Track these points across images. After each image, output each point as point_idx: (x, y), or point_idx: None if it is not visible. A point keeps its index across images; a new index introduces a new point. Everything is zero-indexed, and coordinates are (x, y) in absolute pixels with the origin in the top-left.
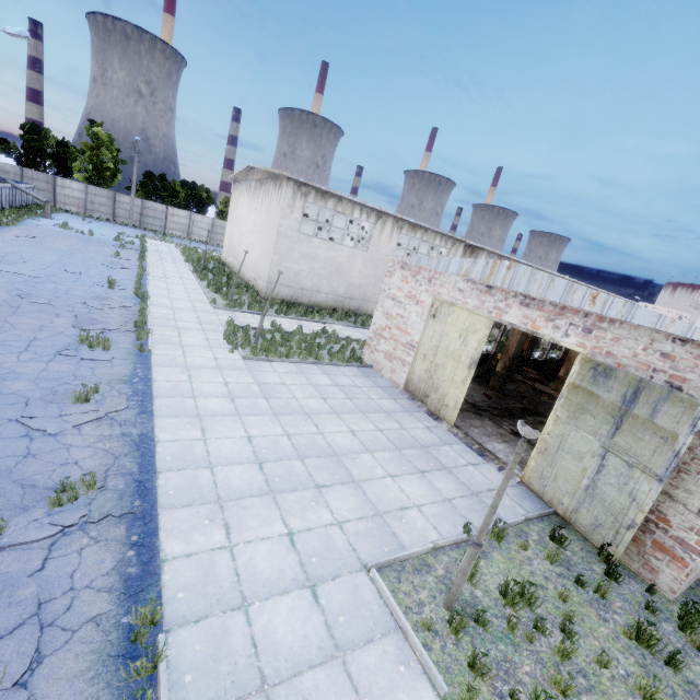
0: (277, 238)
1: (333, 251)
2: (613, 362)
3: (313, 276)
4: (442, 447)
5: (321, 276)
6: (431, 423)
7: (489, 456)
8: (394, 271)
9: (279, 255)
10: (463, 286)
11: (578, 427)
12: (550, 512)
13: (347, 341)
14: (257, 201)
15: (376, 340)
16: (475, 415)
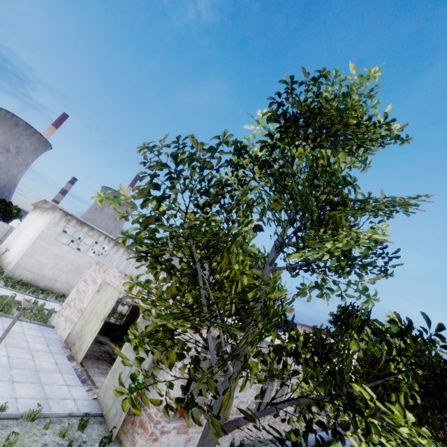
0: (36, 239)
1: (77, 256)
2: (154, 311)
3: (56, 269)
4: (54, 373)
5: (62, 270)
6: (63, 361)
7: (88, 382)
8: (92, 266)
9: (33, 250)
10: (117, 274)
11: (130, 349)
12: (98, 413)
13: (49, 310)
14: (39, 218)
15: (65, 308)
16: (108, 363)
